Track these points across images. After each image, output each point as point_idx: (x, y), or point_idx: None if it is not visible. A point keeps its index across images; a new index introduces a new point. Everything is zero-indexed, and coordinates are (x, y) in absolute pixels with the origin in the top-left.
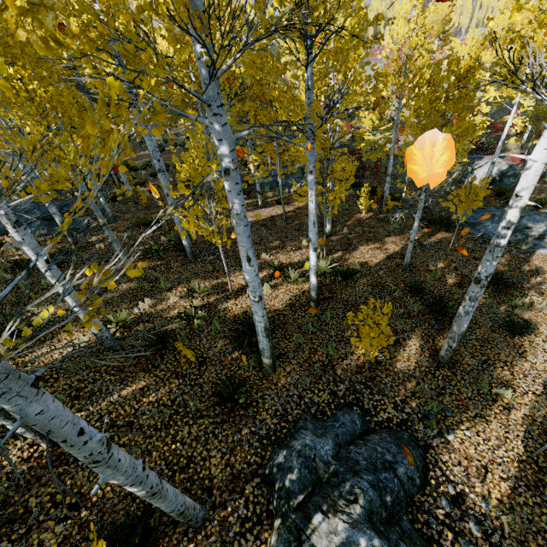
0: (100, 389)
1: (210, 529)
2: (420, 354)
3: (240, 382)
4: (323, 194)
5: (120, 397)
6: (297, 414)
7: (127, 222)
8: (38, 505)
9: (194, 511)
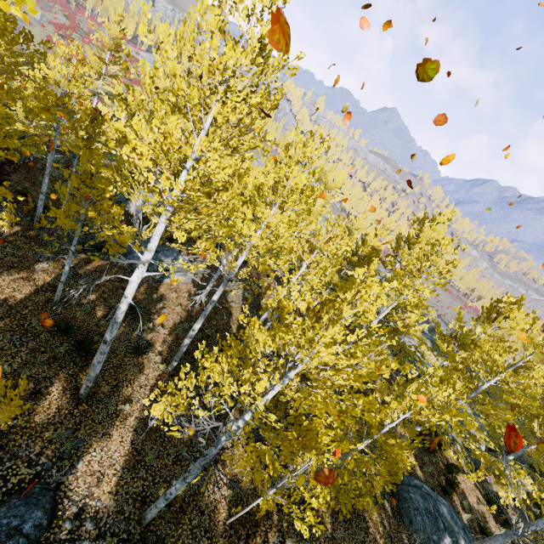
0: None
1: None
2: (62, 397)
3: None
4: None
5: None
6: None
7: None
8: None
9: None
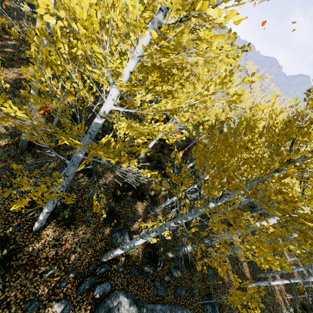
0: None
1: None
2: None
3: None
4: None
5: None
6: None
7: None
8: None
9: None
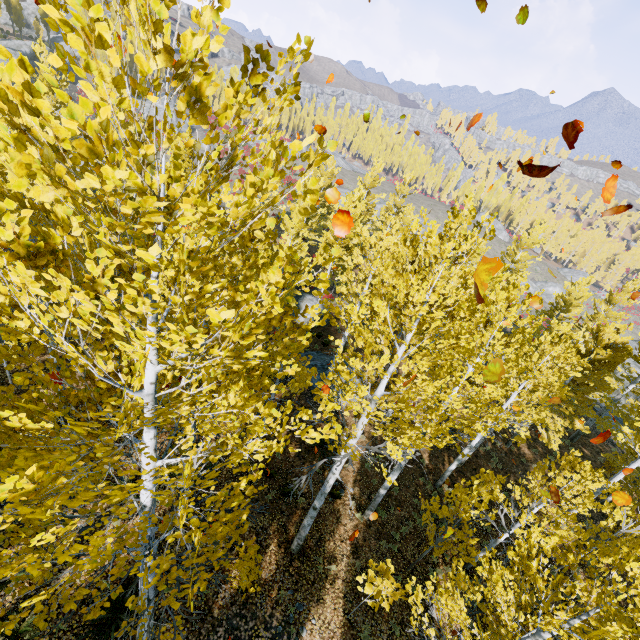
0: None
1: None
2: (278, 552)
3: None
4: None
5: None
6: None
7: None
8: None
9: None
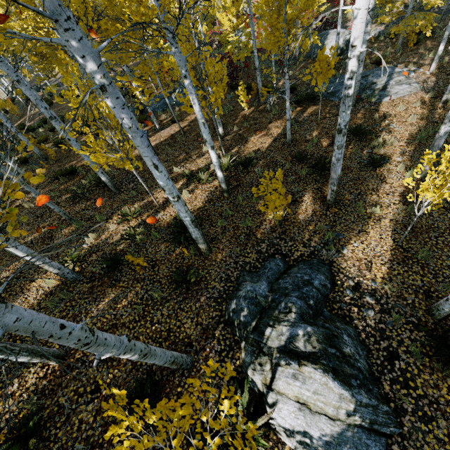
0: (80, 311)
1: (199, 366)
2: (313, 204)
3: (188, 268)
4: (205, 99)
5: (99, 310)
6: (237, 274)
7: (46, 178)
8: (67, 400)
9: (182, 359)
